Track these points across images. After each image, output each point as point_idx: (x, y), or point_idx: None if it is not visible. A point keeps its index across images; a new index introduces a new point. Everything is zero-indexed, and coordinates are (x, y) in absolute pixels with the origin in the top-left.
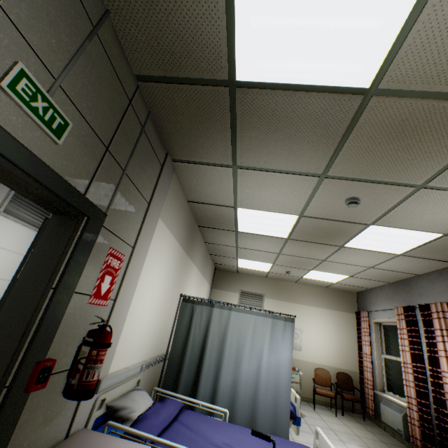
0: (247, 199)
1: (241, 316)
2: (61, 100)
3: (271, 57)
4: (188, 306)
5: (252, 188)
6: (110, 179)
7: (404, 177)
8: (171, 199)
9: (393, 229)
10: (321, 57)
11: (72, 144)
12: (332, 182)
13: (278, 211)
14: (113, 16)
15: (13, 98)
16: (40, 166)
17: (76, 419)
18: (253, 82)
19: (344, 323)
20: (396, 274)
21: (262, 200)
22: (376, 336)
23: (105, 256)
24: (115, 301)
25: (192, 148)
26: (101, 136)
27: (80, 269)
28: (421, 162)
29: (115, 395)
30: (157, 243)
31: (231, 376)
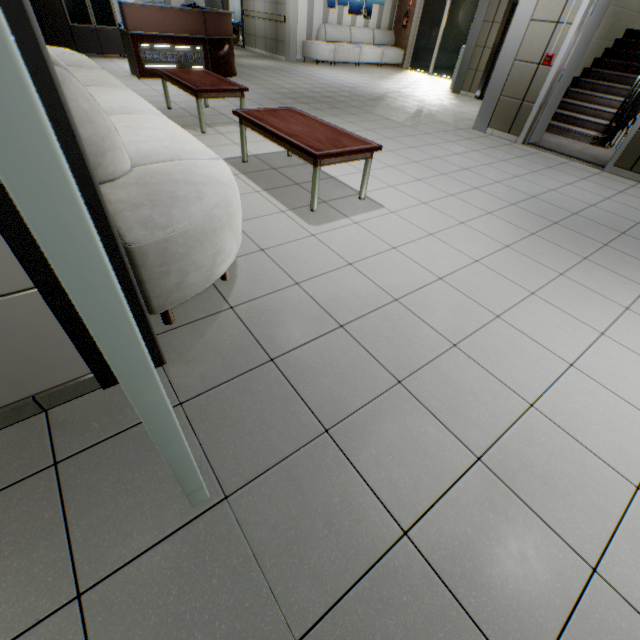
0: None
1: None
2: None
3: None
4: None
5: None
6: None
7: None
8: None
9: None
10: None
11: None
12: None
13: None
14: None
15: None
16: None
17: None
18: None
19: None
20: None
21: None
22: None
23: None
24: None
25: None
26: None
27: None
28: None
29: None
30: None
31: None
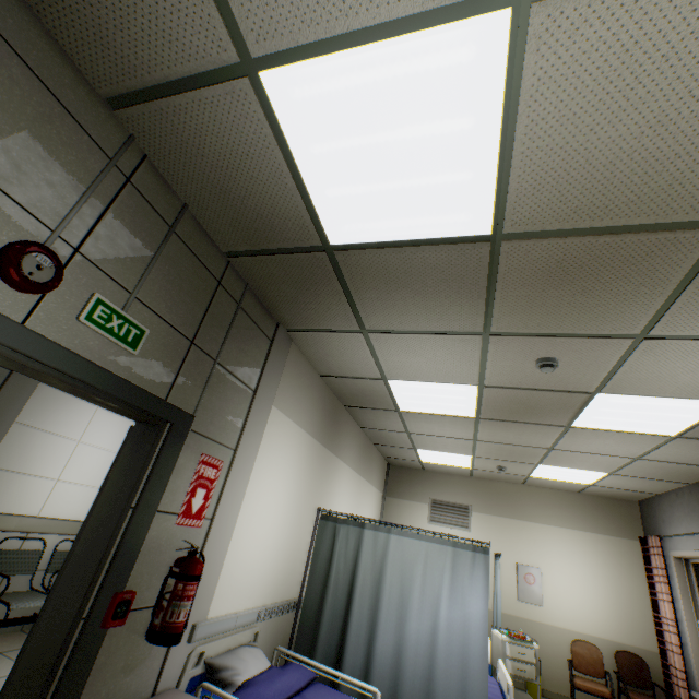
0: (396, 368)
1: (404, 542)
2: (138, 310)
3: (362, 220)
4: (329, 526)
5: (397, 355)
6: (198, 374)
7: (606, 327)
8: (290, 378)
9: (637, 398)
10: (417, 212)
11: (150, 349)
12: (503, 340)
13: (445, 381)
14: (192, 208)
15: (91, 326)
16: (117, 382)
17: (165, 674)
18: (351, 243)
19: (619, 557)
20: (691, 469)
21: (416, 368)
22: (682, 584)
23: (195, 465)
24: (212, 520)
25: (305, 315)
26: (184, 331)
27: (163, 483)
28: (618, 306)
29: (219, 650)
30: (273, 439)
31: (392, 639)
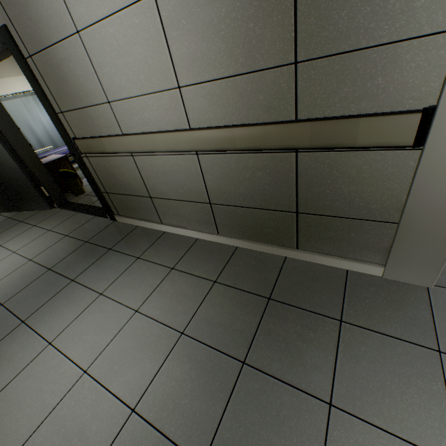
0: None
1: (12, 102)
2: None
3: None
4: None
5: None
6: None
7: None
8: None
9: None
10: None
11: None
12: None
13: None
14: None
15: None
16: None
17: None
18: None
19: None
20: None
21: None
22: None
23: None
24: None
25: None
26: None
27: None
28: None
29: None
30: None
31: (34, 139)
